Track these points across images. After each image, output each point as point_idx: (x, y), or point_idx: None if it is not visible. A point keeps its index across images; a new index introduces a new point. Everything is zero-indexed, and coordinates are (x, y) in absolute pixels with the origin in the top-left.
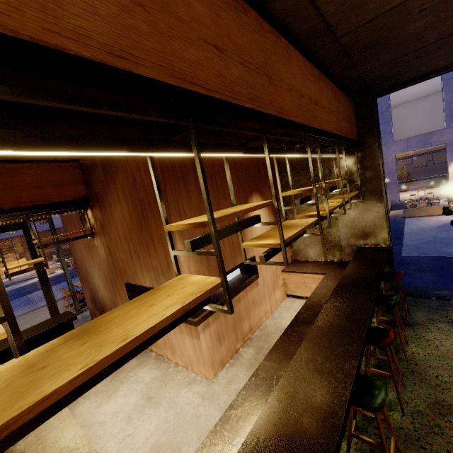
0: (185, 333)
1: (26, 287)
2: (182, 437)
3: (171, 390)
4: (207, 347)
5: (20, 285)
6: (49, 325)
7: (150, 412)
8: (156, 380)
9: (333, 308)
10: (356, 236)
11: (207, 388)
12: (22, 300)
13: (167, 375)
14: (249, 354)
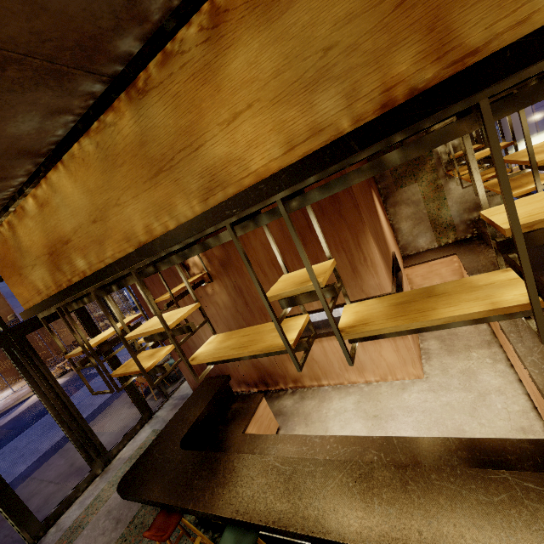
0: (383, 340)
1: (25, 414)
2: (453, 423)
3: (390, 401)
4: (412, 345)
5: (11, 416)
6: (208, 394)
7: (392, 424)
8: (361, 403)
9: (533, 258)
10: (468, 210)
11: (427, 384)
12: (39, 427)
13: (368, 394)
14: (435, 345)
